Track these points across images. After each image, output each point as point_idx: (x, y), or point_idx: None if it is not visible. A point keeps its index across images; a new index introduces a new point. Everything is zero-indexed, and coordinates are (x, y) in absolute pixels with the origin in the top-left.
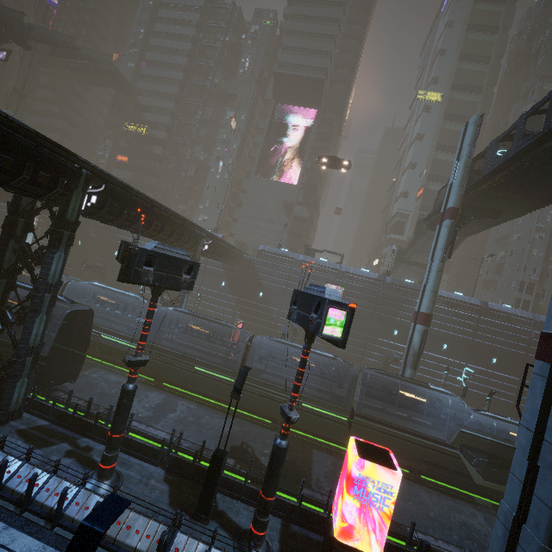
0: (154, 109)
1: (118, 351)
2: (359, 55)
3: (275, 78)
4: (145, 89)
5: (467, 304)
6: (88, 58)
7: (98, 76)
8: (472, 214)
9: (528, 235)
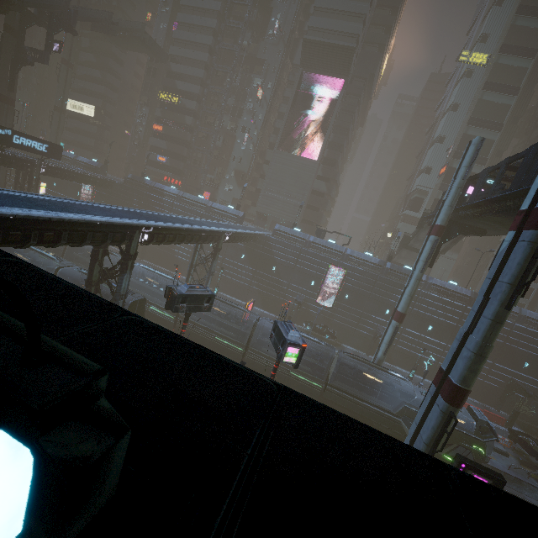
0: (185, 76)
1: (162, 319)
2: (399, 9)
3: (304, 44)
4: (177, 55)
5: (457, 294)
6: (125, 30)
7: (134, 43)
8: (458, 231)
9: None
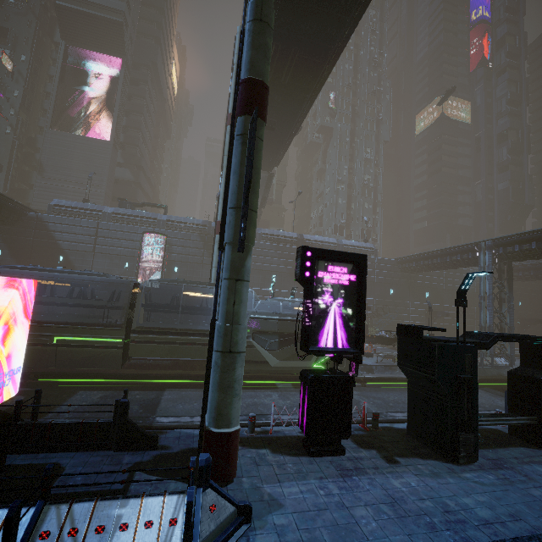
0: None
1: None
2: (166, 13)
3: (58, 11)
4: None
5: (286, 238)
6: None
7: None
8: None
9: (333, 187)
